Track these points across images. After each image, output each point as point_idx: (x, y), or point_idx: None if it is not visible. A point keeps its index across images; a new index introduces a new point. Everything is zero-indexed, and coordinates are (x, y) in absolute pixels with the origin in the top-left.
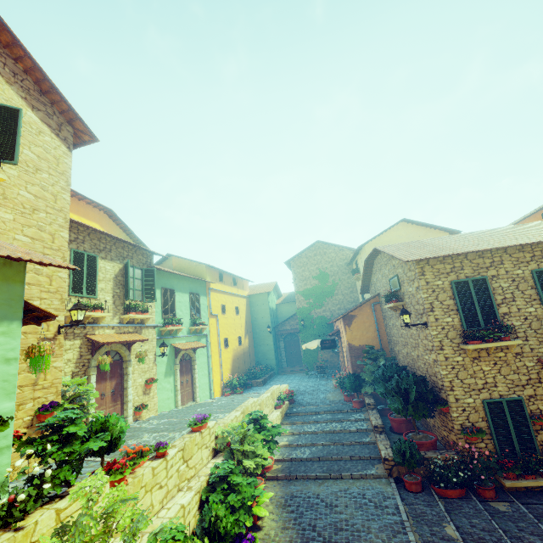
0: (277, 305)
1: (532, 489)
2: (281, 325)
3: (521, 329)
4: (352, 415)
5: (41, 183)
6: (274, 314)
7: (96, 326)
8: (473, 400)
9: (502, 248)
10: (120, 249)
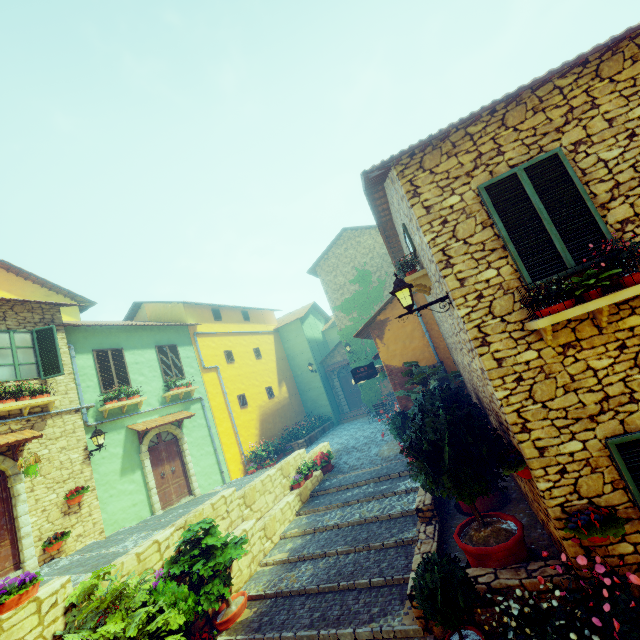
0: (325, 333)
1: None
2: (329, 358)
3: None
4: (404, 481)
5: None
6: (319, 345)
7: None
8: (580, 443)
9: (581, 58)
10: None
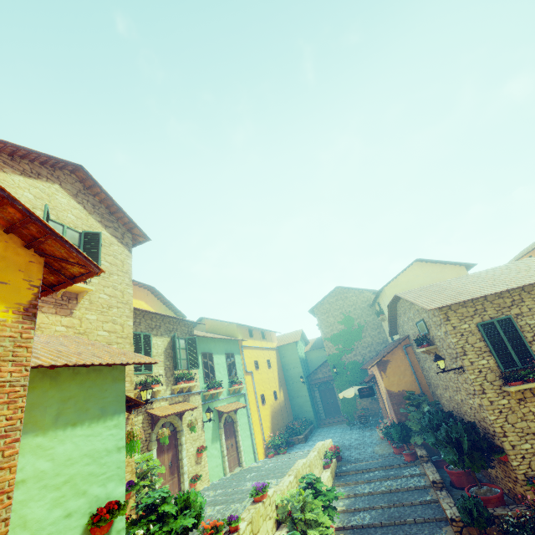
0: (306, 353)
1: None
2: (313, 374)
3: None
4: (406, 470)
5: (113, 284)
6: (304, 362)
7: (153, 400)
8: (529, 445)
9: (518, 287)
10: (167, 324)
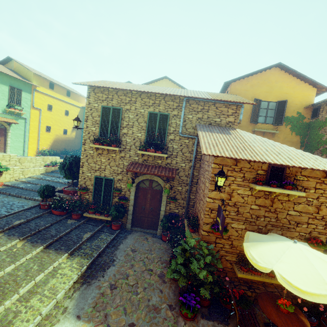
0: None
1: (103, 220)
2: None
3: (129, 144)
4: None
5: None
6: None
7: None
8: (91, 174)
9: (130, 90)
10: None
